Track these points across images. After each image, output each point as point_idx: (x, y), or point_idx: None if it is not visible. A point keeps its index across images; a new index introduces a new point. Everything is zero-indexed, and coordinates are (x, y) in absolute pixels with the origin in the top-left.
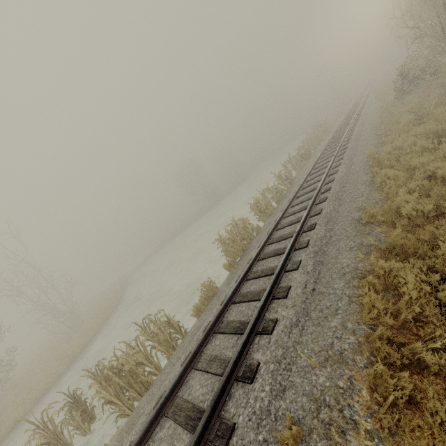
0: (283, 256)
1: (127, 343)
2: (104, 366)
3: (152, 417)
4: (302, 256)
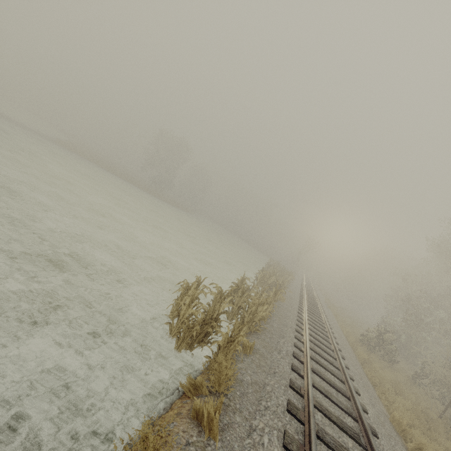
0: None
1: None
2: None
3: None
4: None
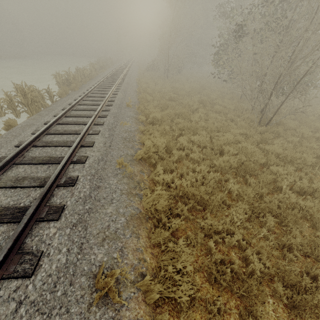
0: (113, 87)
1: (27, 85)
2: (20, 87)
3: (76, 102)
4: (119, 90)
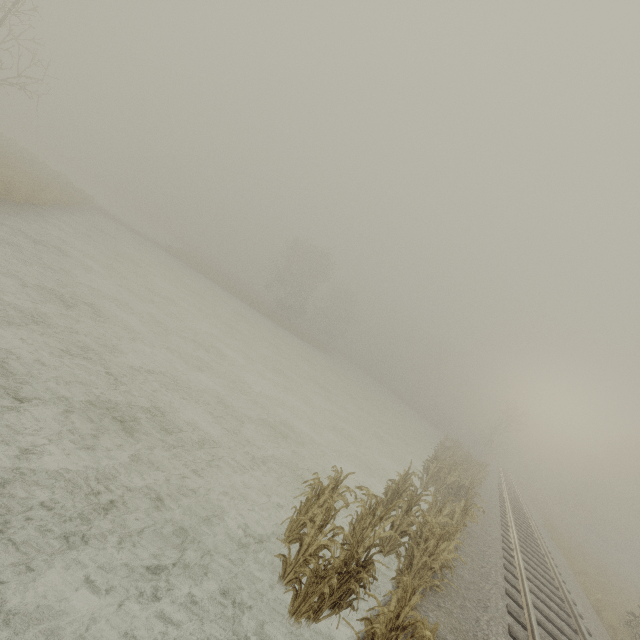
0: None
1: None
2: None
3: None
4: None
